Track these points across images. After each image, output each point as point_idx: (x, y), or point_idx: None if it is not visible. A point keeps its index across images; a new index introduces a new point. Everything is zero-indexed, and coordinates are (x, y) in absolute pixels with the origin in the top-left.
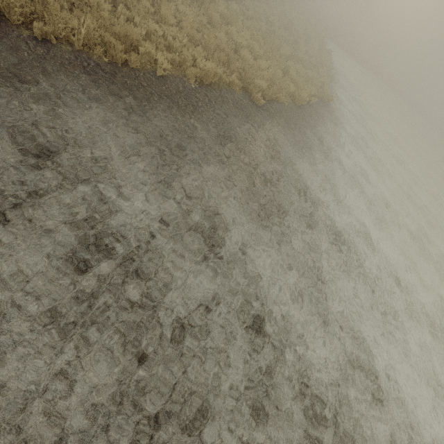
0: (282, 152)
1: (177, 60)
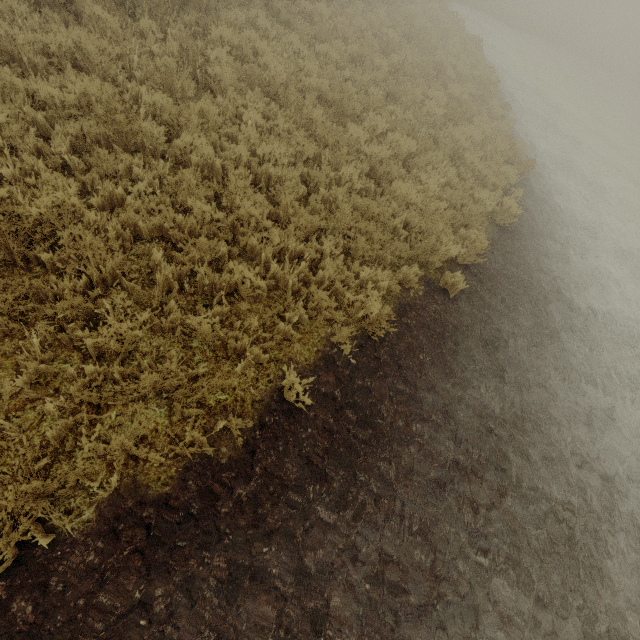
0: (538, 397)
1: (307, 317)
